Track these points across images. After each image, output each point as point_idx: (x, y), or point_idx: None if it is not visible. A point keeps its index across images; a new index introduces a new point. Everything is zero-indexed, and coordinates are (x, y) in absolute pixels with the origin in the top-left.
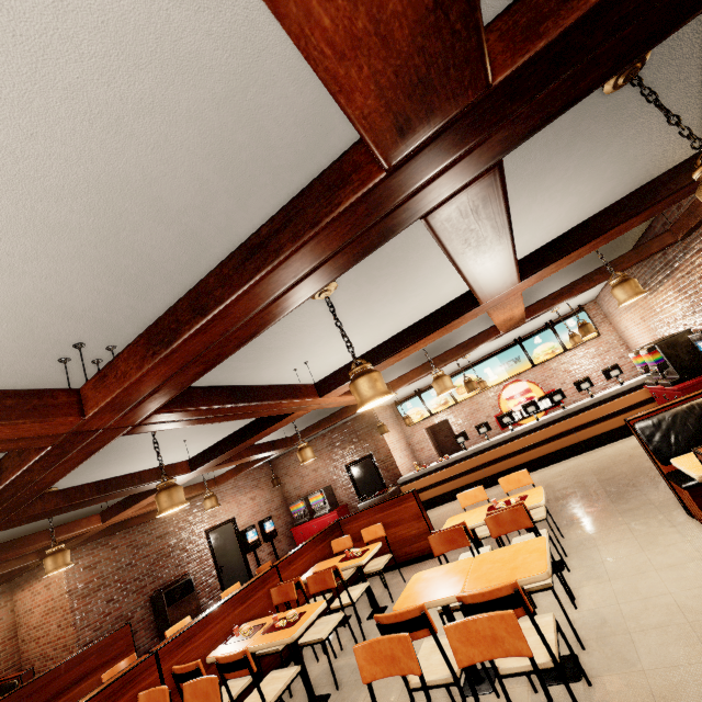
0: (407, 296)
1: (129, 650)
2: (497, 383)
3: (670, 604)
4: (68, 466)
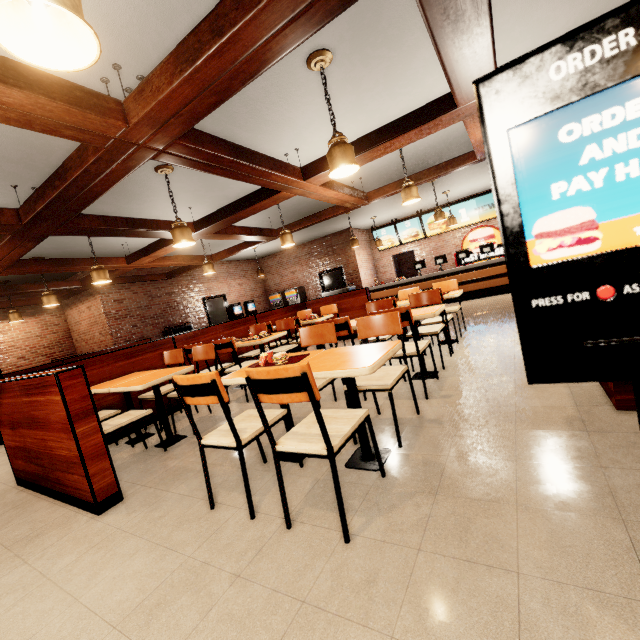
0: (397, 92)
1: None
2: (467, 225)
3: (510, 356)
4: (112, 179)
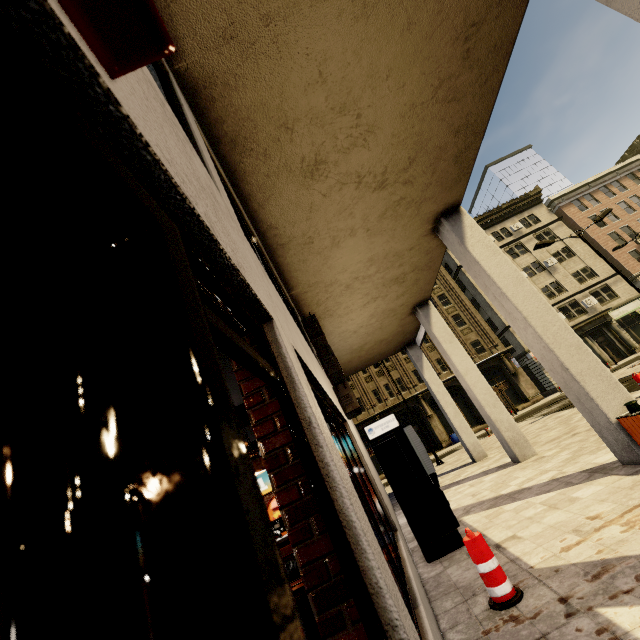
0: None
1: None
2: (267, 492)
3: None
4: None
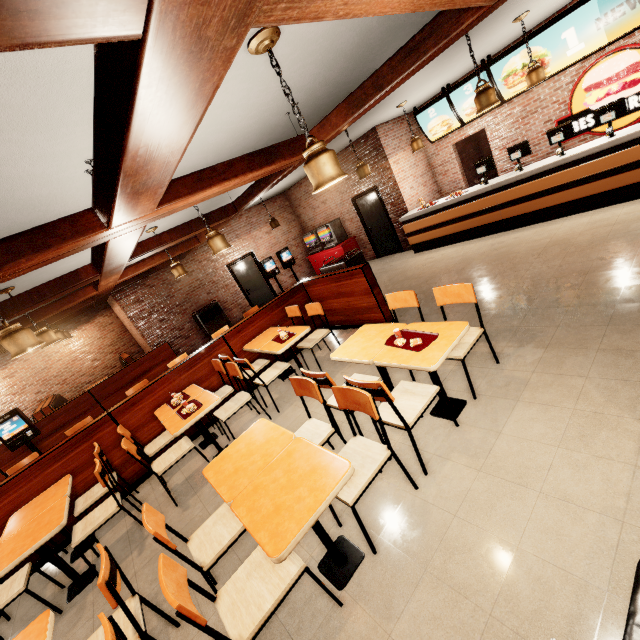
0: None
1: (173, 357)
2: (580, 58)
3: (500, 567)
4: None
